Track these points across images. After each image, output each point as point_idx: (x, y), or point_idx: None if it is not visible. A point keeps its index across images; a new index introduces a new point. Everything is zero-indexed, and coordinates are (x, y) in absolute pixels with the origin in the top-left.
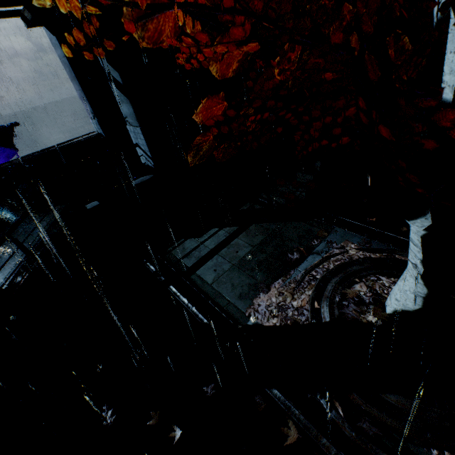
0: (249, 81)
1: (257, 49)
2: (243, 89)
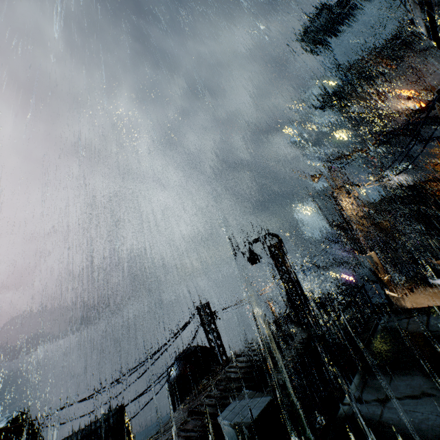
0: (436, 223)
1: (433, 215)
2: (435, 225)
